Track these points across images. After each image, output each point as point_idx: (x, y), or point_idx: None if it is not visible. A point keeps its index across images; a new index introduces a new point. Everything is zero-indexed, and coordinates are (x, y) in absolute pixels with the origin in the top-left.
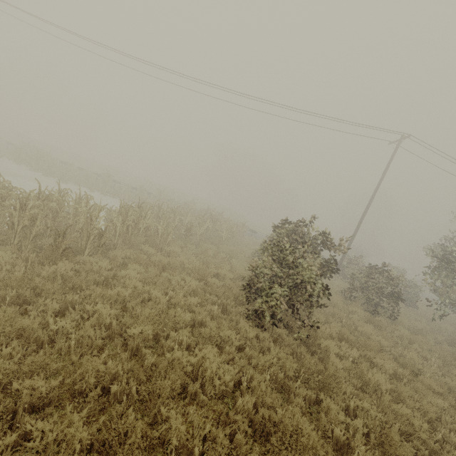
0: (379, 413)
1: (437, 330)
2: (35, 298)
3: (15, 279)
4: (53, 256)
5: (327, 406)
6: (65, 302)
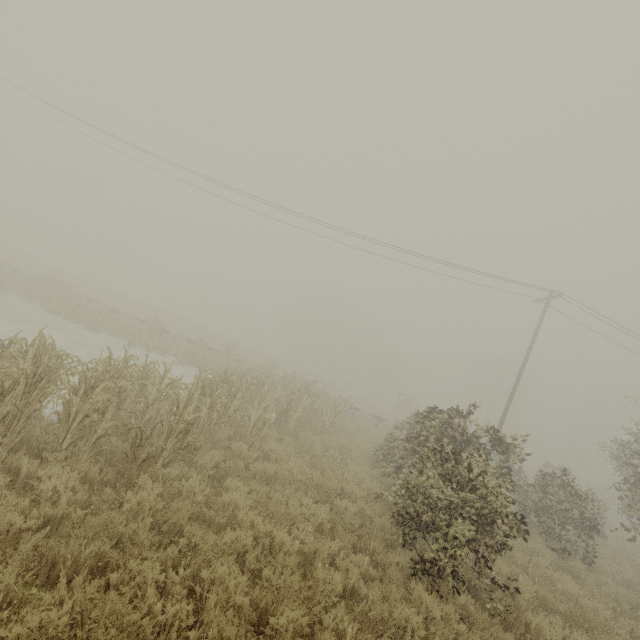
0: None
1: None
2: (115, 556)
3: (95, 524)
4: (127, 472)
5: None
6: (161, 562)
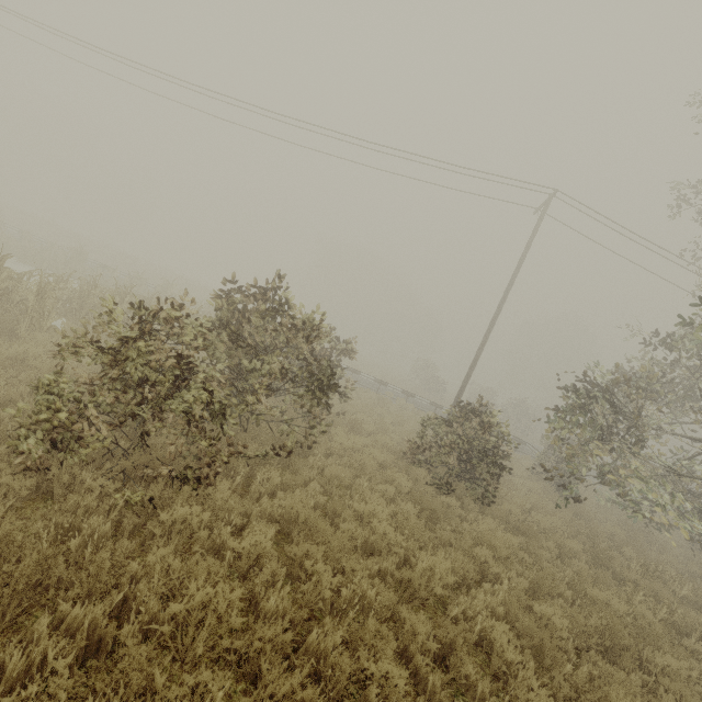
0: (65, 692)
1: (588, 536)
2: None
3: None
4: None
5: None
6: None
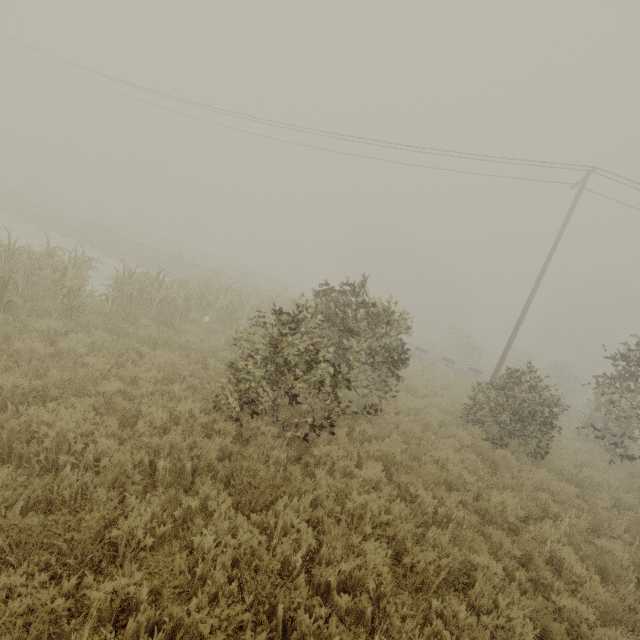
0: (313, 539)
1: None
2: None
3: None
4: None
5: (219, 509)
6: None
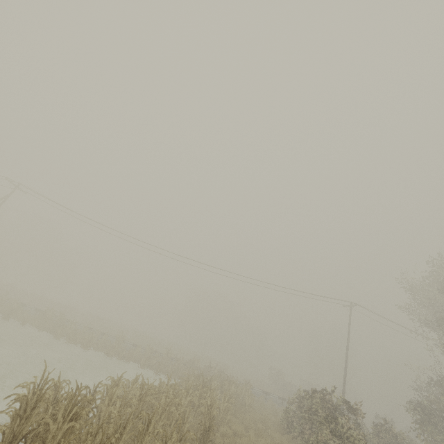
0: None
1: None
2: None
3: None
4: None
5: None
6: None
